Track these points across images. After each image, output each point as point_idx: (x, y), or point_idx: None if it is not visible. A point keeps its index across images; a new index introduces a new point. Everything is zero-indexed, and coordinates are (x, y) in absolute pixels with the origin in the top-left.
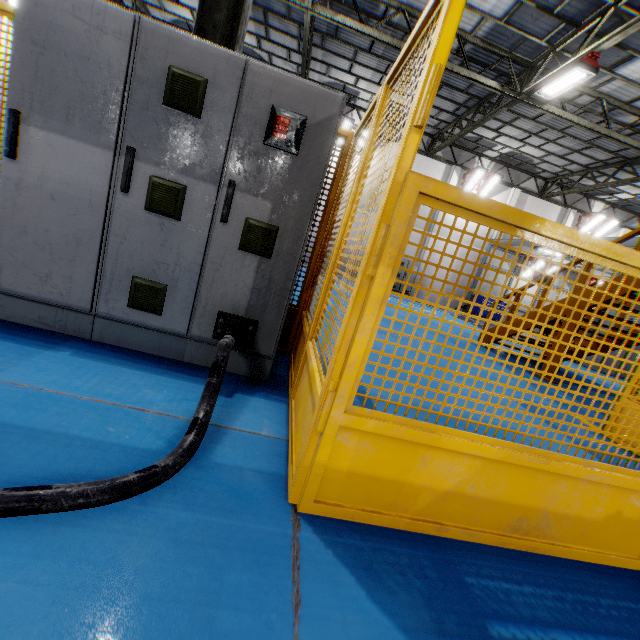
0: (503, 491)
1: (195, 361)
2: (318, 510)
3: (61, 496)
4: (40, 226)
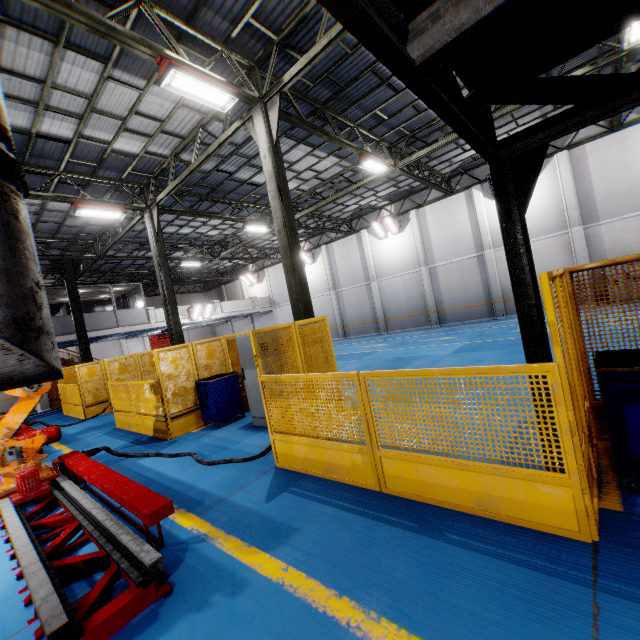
0: (316, 456)
1: None
2: (279, 465)
3: (235, 459)
4: (253, 395)
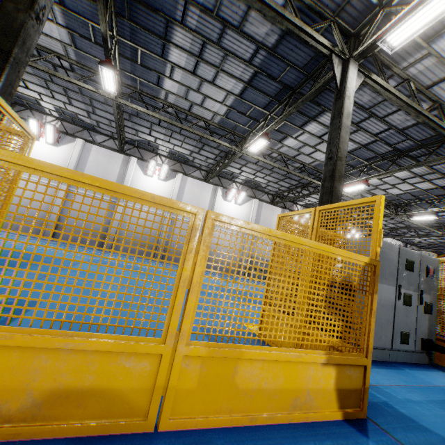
0: None
1: (415, 361)
2: None
3: None
4: (379, 317)
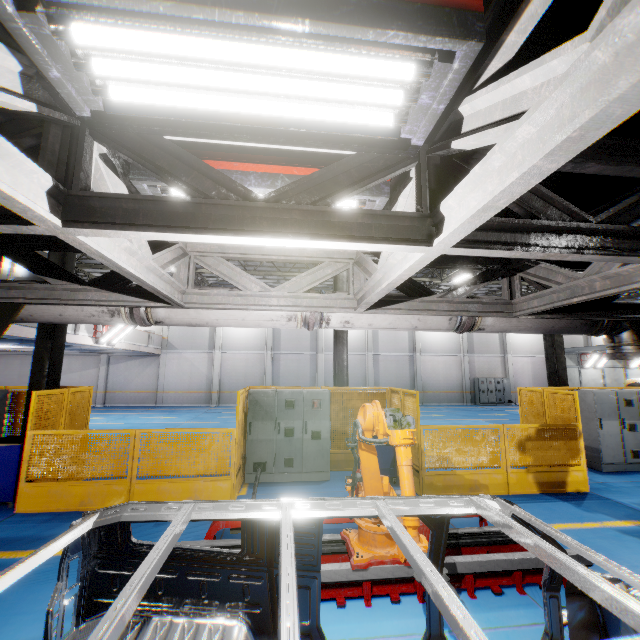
0: None
1: None
2: None
3: None
4: (608, 443)
